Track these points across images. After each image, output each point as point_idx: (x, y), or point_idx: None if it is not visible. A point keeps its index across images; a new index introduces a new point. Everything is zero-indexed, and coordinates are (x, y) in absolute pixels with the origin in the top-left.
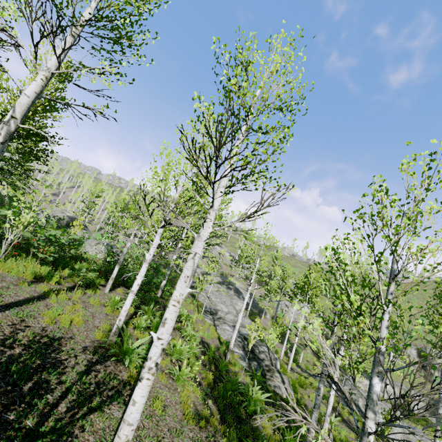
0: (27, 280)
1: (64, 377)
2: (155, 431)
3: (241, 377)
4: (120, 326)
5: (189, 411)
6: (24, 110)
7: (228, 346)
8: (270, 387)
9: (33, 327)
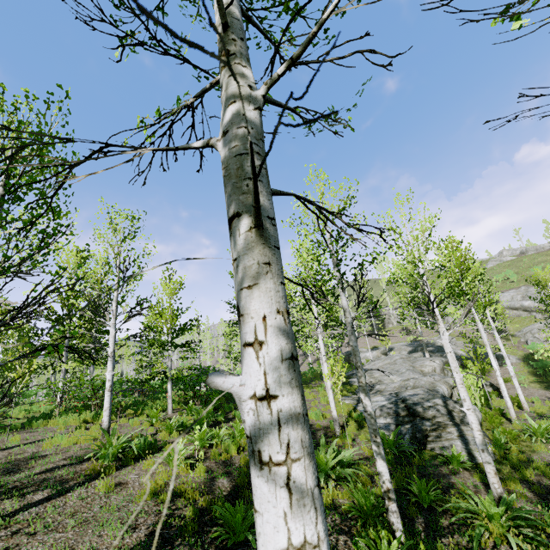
0: (75, 425)
1: (10, 478)
2: (77, 509)
3: (348, 448)
4: (106, 427)
5: (152, 487)
6: None
7: (363, 420)
8: (432, 451)
9: (28, 452)
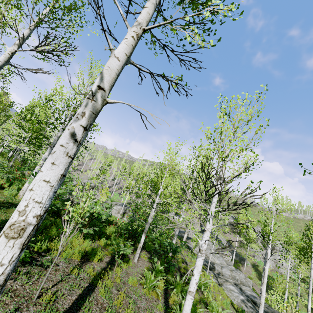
0: (76, 261)
1: None
2: None
3: None
4: None
5: None
6: (112, 78)
7: None
8: None
9: None
